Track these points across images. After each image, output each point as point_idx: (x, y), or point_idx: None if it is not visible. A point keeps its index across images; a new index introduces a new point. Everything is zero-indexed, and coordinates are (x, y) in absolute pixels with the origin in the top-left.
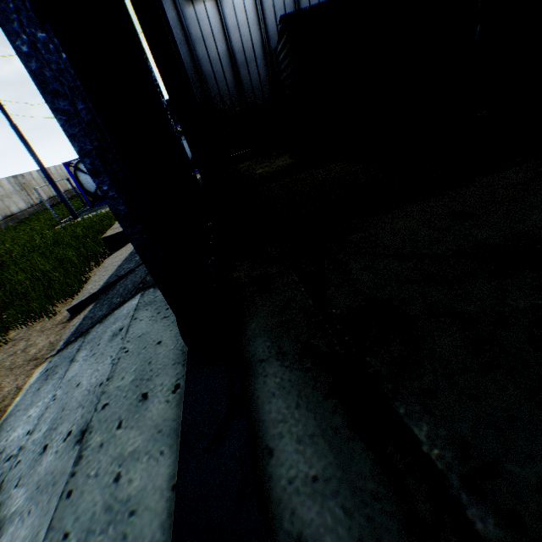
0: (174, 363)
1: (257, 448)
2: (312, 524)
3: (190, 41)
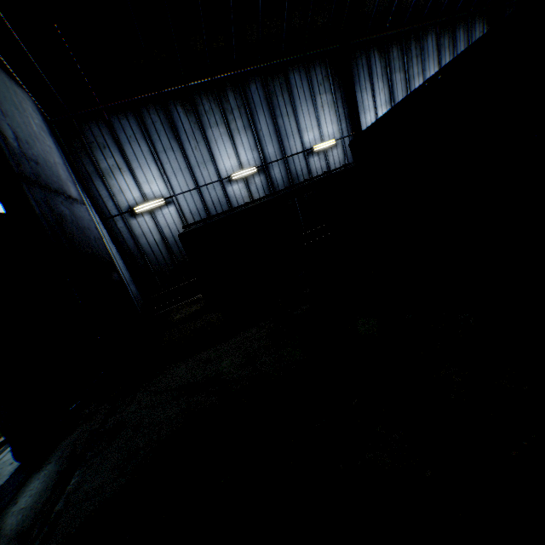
0: (11, 473)
1: (13, 502)
2: (8, 523)
3: (134, 236)
